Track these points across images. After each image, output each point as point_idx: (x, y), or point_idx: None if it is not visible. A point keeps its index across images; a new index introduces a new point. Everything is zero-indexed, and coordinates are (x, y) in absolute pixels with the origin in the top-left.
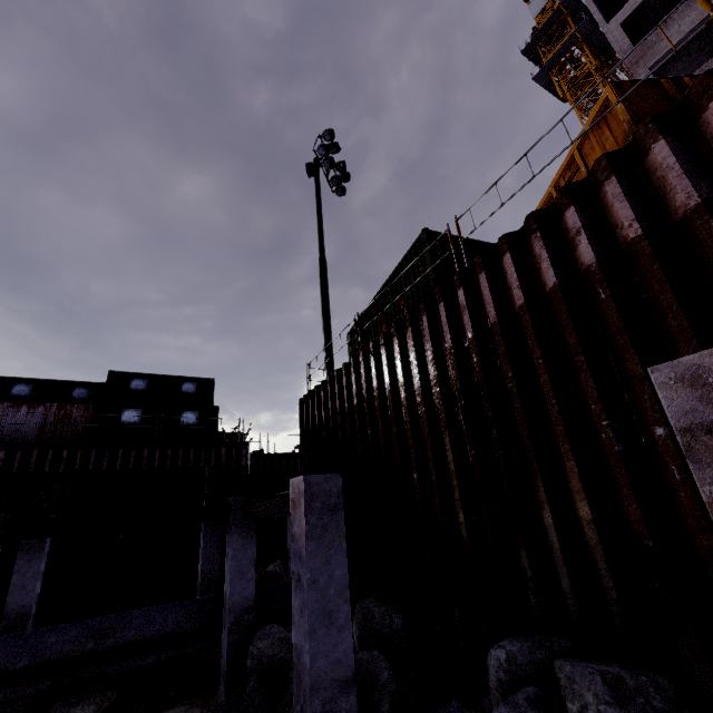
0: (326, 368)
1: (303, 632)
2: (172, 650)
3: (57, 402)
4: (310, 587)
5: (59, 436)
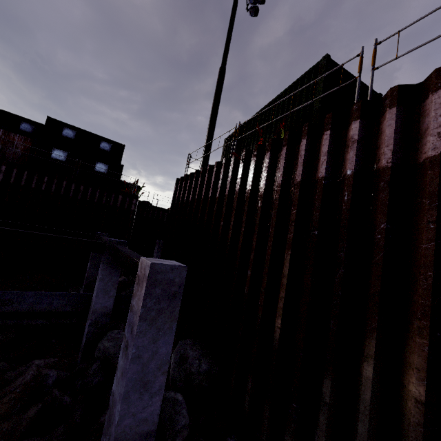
0: (203, 161)
1: (119, 391)
2: (55, 319)
3: (3, 129)
4: (133, 361)
5: (3, 154)
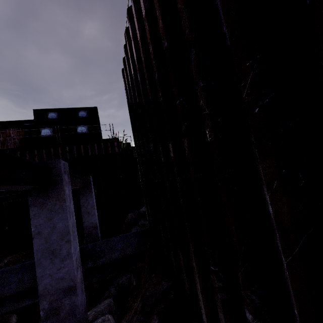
0: None
1: None
2: None
3: None
4: None
5: (7, 148)
